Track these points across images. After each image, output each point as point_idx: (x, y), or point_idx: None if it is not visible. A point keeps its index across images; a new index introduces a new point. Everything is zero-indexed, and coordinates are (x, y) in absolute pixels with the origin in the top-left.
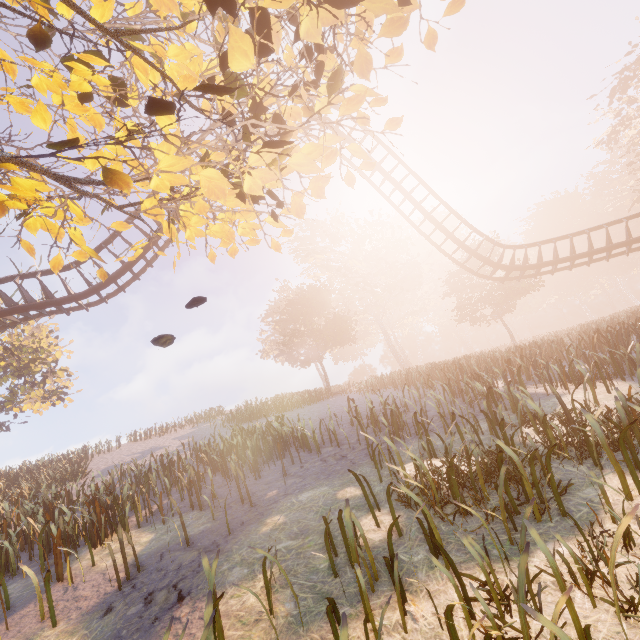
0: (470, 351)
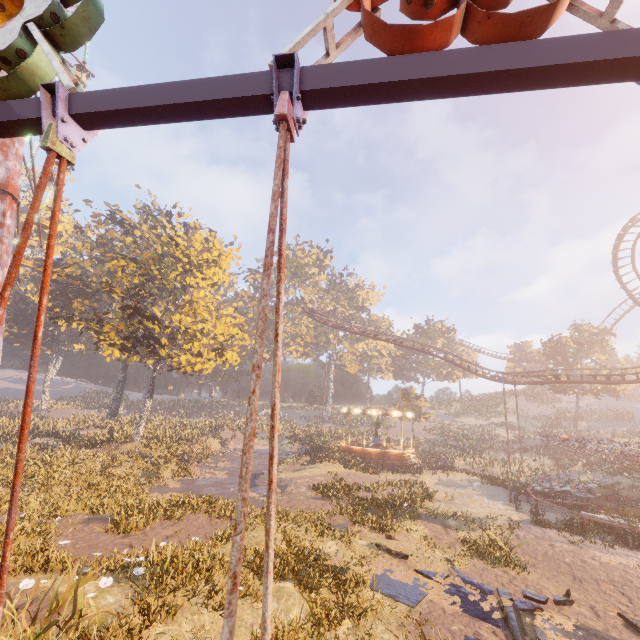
0: None
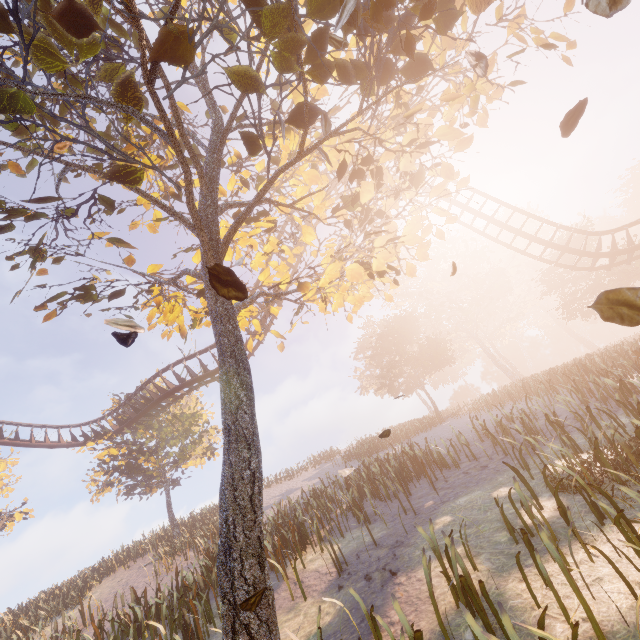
0: (592, 349)
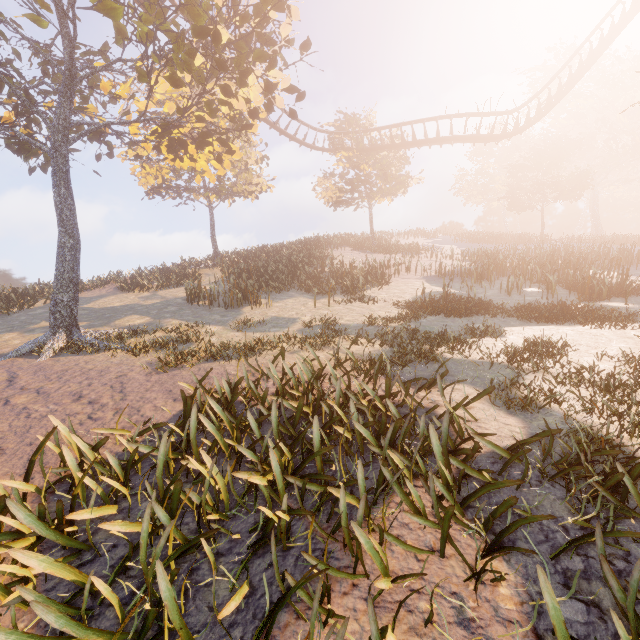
0: None
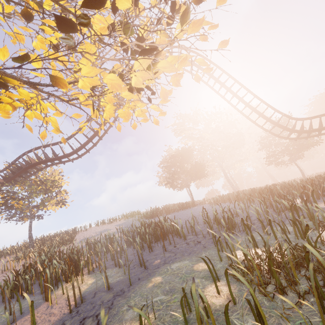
0: (275, 182)
